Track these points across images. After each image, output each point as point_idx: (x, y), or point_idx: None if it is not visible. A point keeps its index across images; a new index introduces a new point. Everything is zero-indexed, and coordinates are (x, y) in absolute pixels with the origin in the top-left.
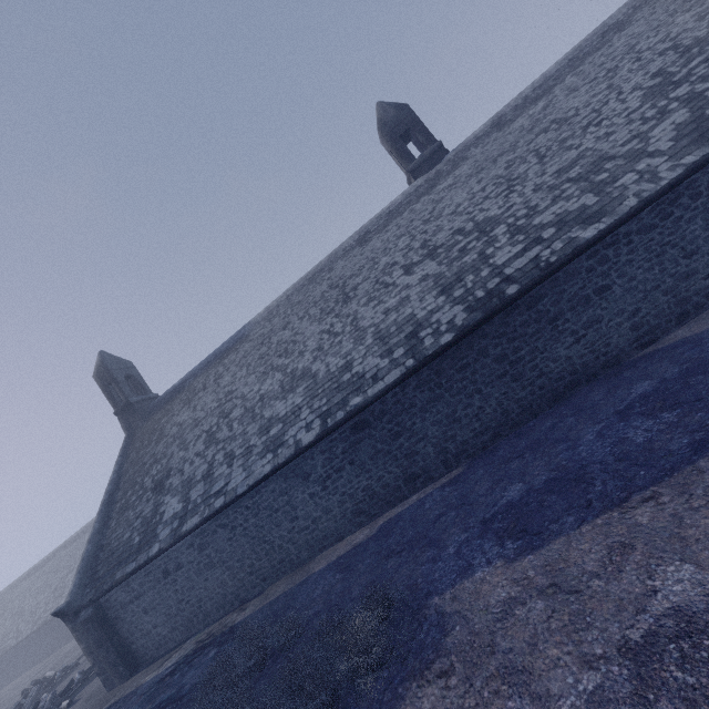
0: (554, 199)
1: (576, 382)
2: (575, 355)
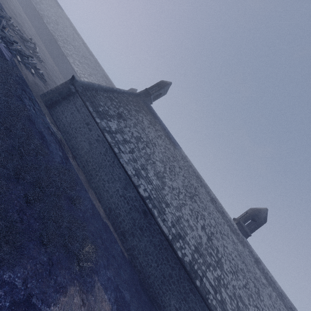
0: (230, 296)
1: (160, 308)
2: (171, 308)
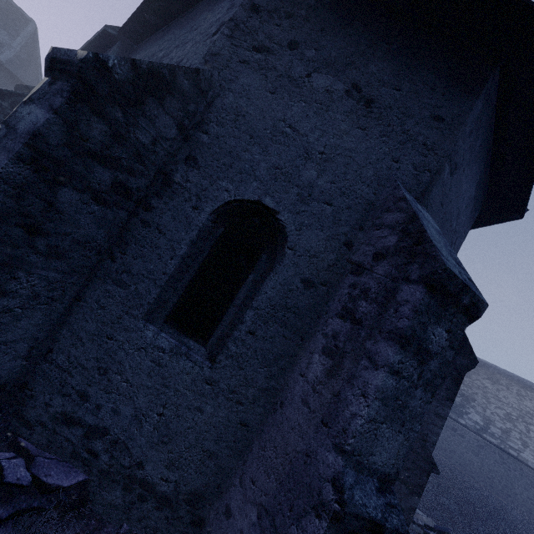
0: None
1: None
2: None
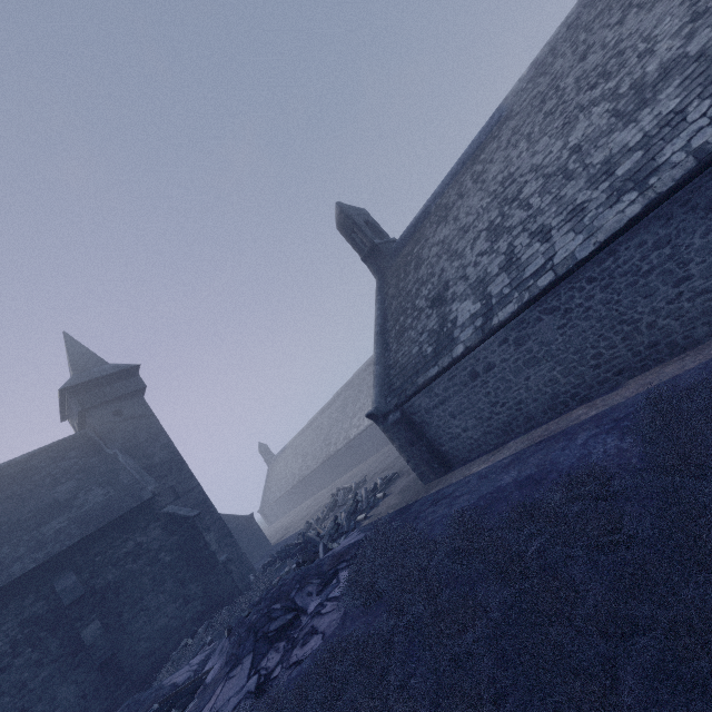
0: None
1: None
2: None
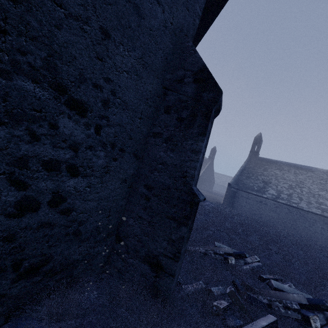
0: None
1: None
2: None
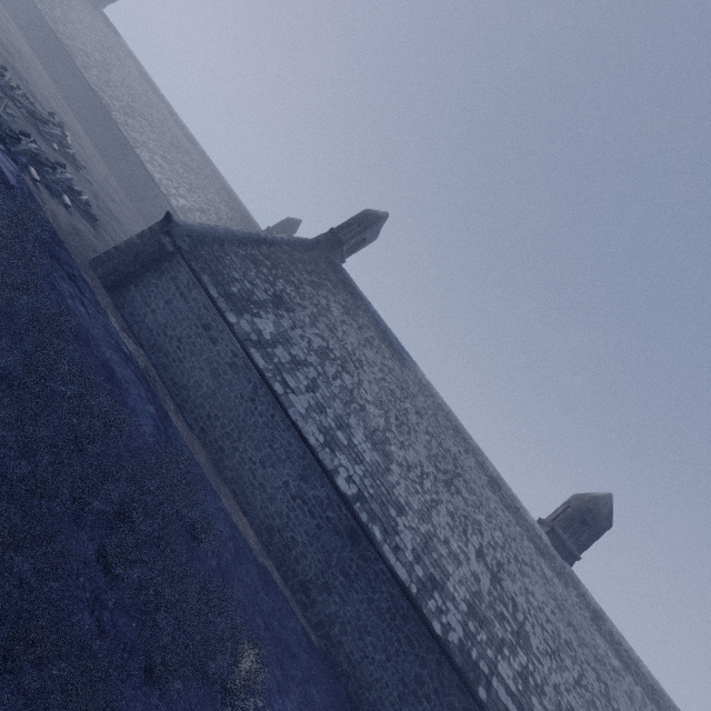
0: None
1: None
2: None
